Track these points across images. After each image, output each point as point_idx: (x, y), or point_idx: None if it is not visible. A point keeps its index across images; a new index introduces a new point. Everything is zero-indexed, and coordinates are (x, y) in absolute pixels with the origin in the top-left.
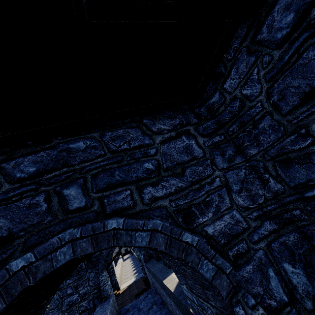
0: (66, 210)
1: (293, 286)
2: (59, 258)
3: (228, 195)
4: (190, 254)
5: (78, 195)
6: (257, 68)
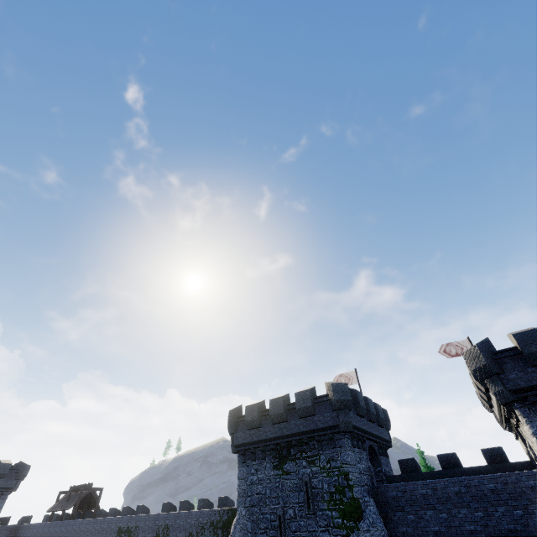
0: None
1: None
2: None
3: None
4: None
5: None
6: None
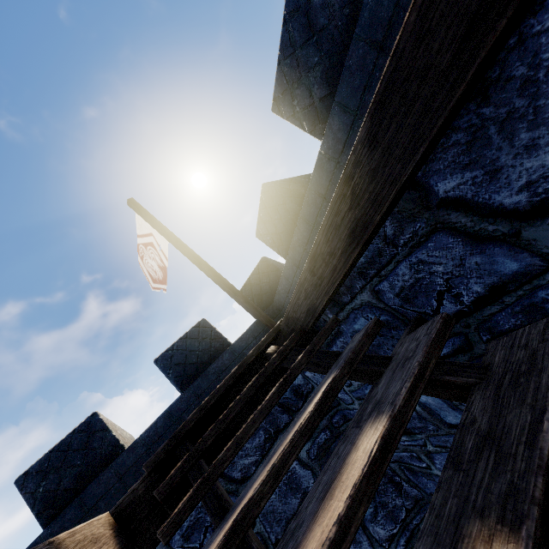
0: None
1: None
2: None
3: (363, 531)
4: None
5: None
6: None
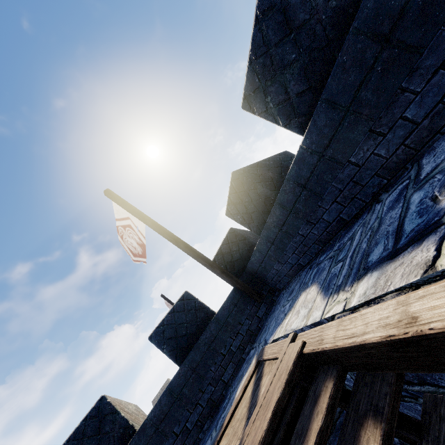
0: None
1: None
2: None
3: None
4: None
5: None
6: (349, 375)
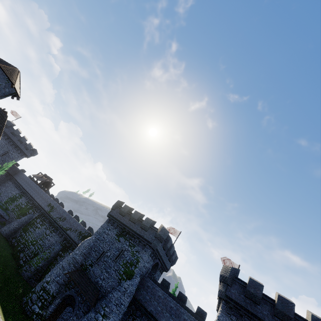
0: None
1: None
2: None
3: None
4: None
5: None
6: None
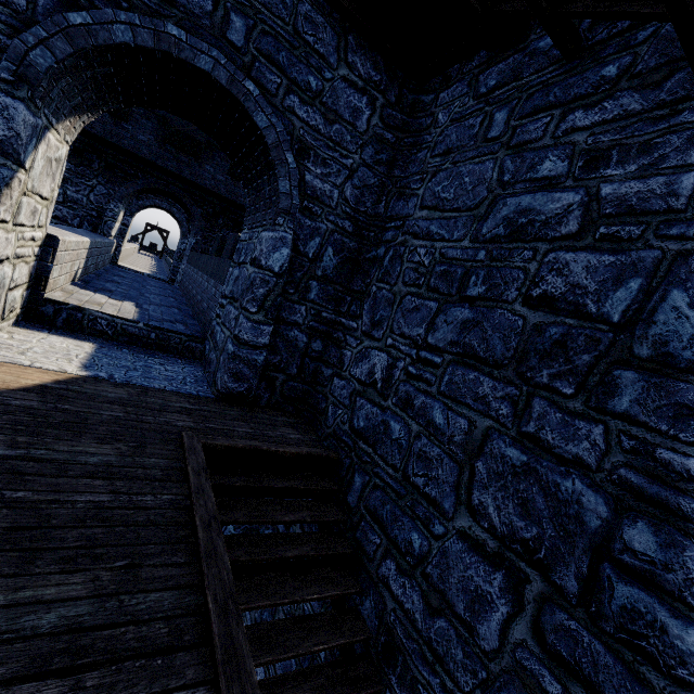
0: (224, 33)
1: (321, 259)
2: (201, 61)
3: (345, 178)
4: (283, 167)
5: (241, 33)
6: (459, 103)
